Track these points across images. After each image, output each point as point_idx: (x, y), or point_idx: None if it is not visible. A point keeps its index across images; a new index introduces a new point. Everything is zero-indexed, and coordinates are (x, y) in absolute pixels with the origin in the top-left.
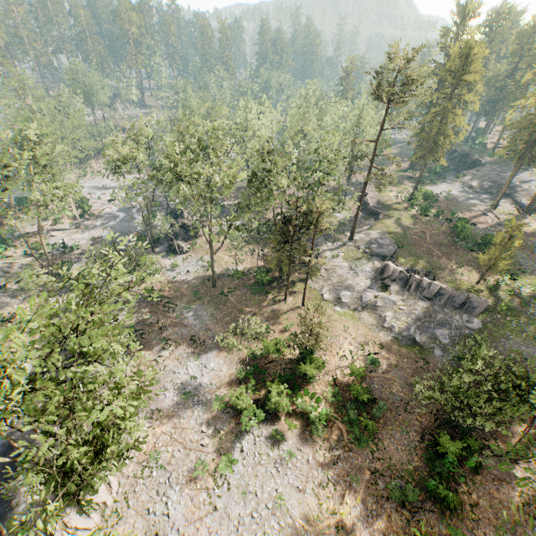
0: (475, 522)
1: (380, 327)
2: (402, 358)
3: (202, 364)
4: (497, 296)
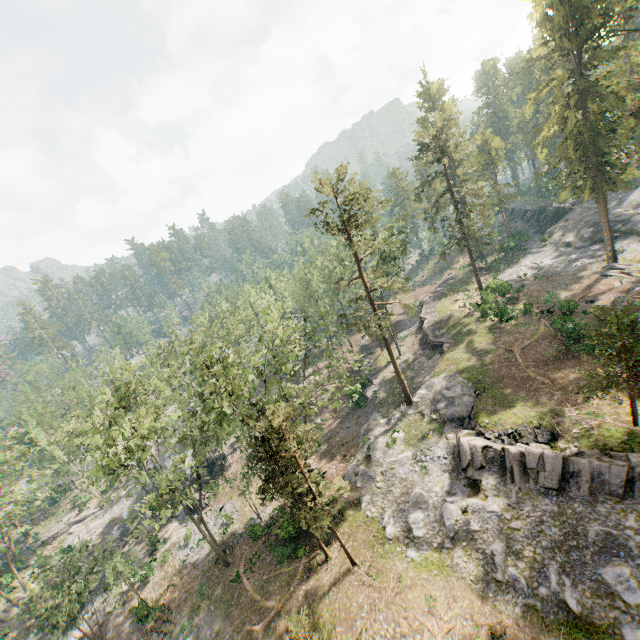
0: None
1: (493, 581)
2: None
3: None
4: None
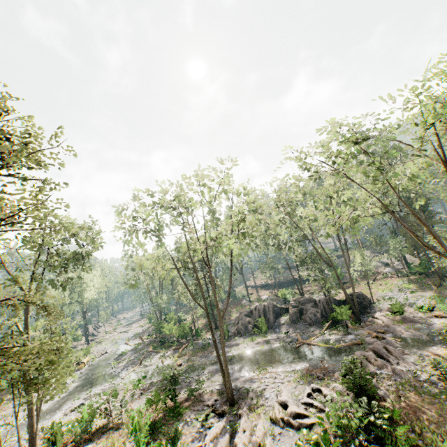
0: None
1: None
2: None
3: None
4: None
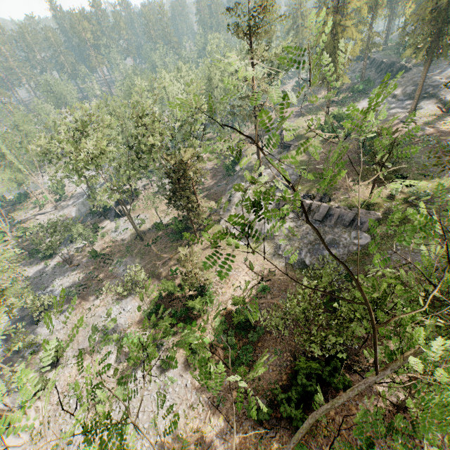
0: (326, 438)
1: (277, 254)
2: (292, 282)
3: (122, 308)
4: (389, 207)
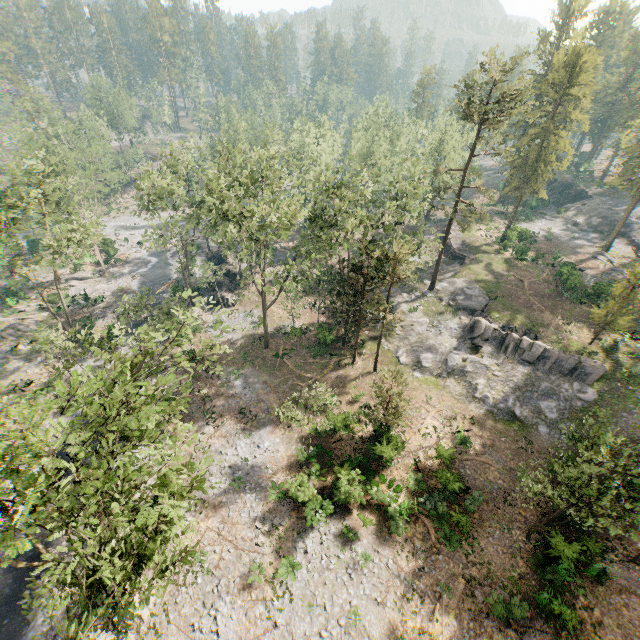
0: None
1: (470, 397)
2: (499, 437)
3: (254, 443)
4: (615, 359)
